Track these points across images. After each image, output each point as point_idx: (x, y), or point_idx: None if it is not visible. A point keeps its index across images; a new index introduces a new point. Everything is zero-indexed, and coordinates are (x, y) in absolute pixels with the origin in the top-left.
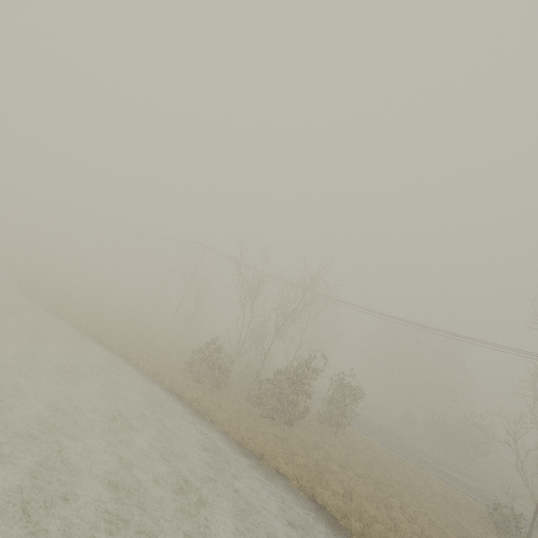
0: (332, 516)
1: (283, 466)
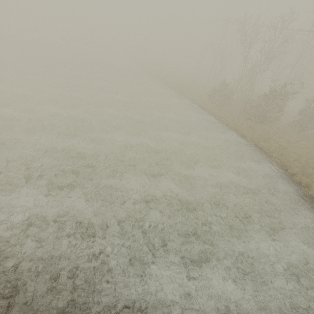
0: (264, 151)
1: (245, 133)
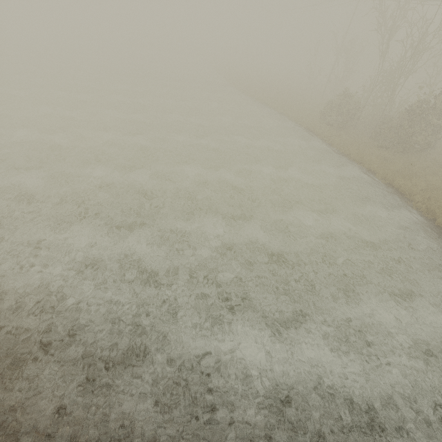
0: (402, 193)
1: (374, 167)
